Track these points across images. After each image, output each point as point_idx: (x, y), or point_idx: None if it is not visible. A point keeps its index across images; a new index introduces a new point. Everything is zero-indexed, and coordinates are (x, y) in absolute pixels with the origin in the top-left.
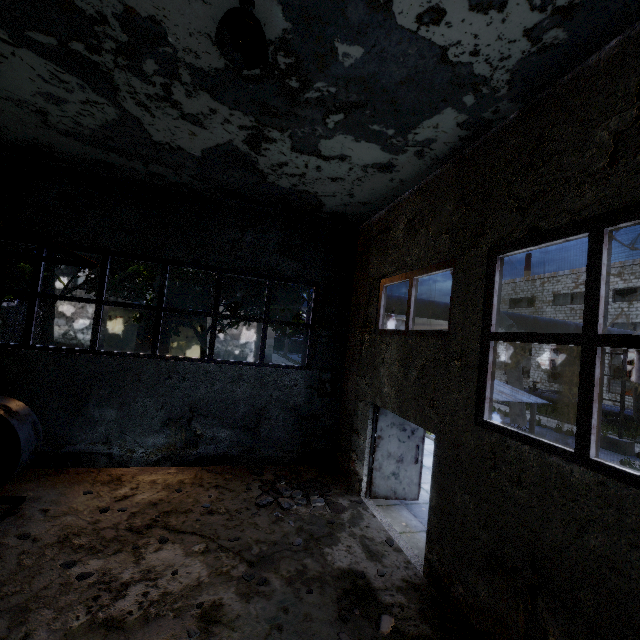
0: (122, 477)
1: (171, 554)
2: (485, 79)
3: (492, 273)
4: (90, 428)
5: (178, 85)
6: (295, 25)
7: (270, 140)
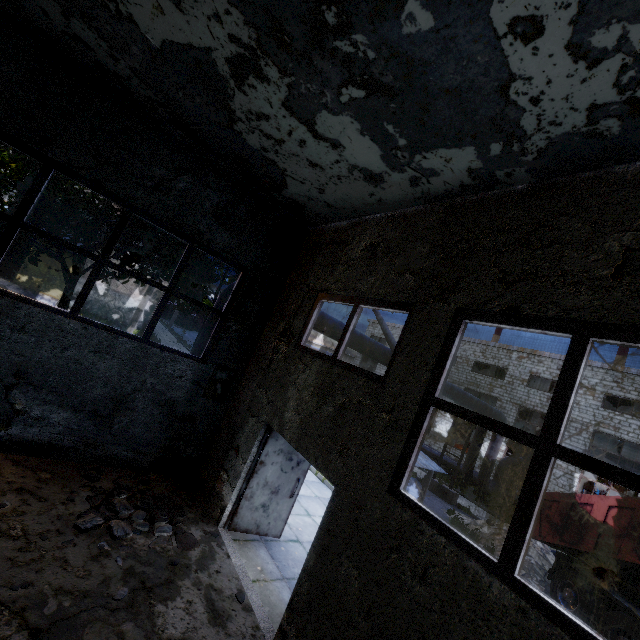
0: None
1: None
2: (524, 135)
3: (453, 335)
4: None
5: None
6: None
7: (263, 77)
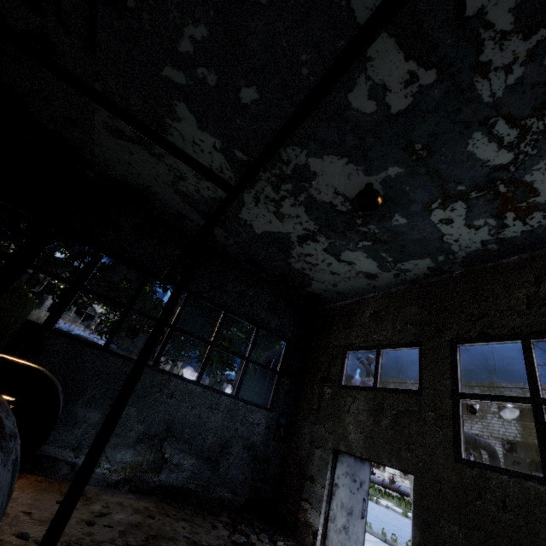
0: (86, 493)
1: None
2: (454, 252)
3: (454, 354)
4: (68, 428)
5: (292, 199)
6: (383, 201)
7: (315, 240)
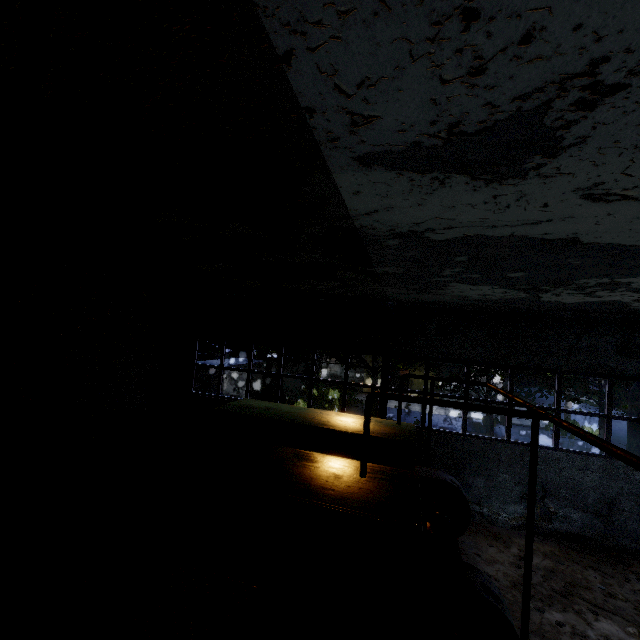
0: (500, 536)
1: (612, 628)
2: None
3: None
4: (466, 490)
5: (606, 291)
6: None
7: None
